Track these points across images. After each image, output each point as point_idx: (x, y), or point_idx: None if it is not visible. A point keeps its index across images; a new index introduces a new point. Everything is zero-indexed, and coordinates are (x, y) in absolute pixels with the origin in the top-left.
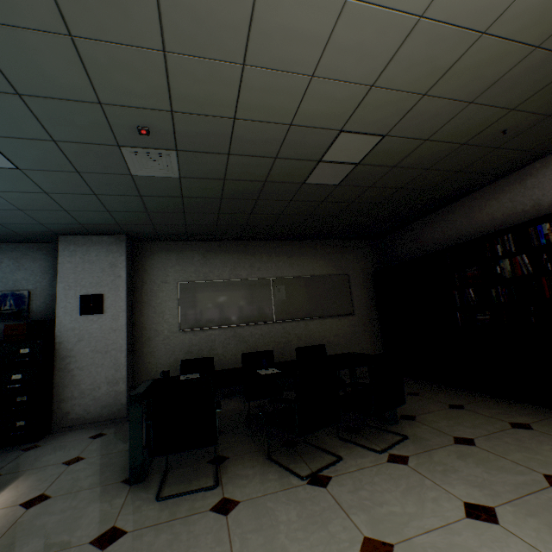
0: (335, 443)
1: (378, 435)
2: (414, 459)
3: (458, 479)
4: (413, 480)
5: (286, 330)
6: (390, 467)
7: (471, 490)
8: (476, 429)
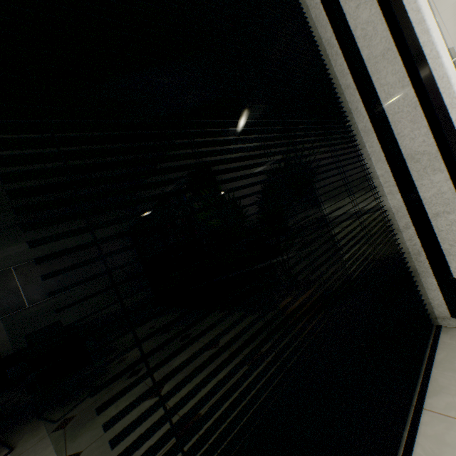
0: (29, 428)
1: (77, 397)
2: (78, 416)
3: (88, 427)
4: (50, 448)
5: (46, 309)
6: (47, 440)
7: (85, 436)
8: (155, 354)
